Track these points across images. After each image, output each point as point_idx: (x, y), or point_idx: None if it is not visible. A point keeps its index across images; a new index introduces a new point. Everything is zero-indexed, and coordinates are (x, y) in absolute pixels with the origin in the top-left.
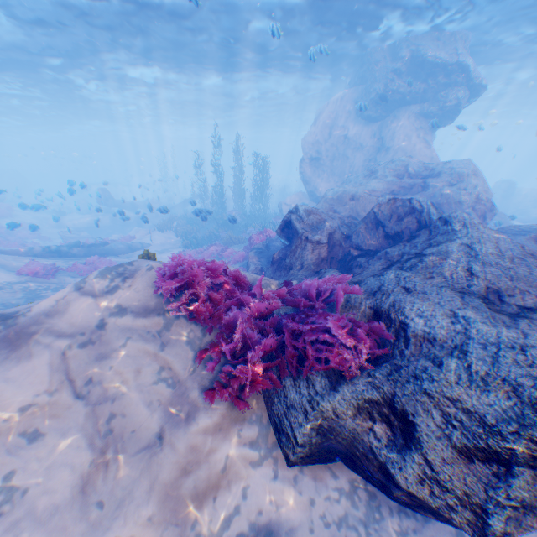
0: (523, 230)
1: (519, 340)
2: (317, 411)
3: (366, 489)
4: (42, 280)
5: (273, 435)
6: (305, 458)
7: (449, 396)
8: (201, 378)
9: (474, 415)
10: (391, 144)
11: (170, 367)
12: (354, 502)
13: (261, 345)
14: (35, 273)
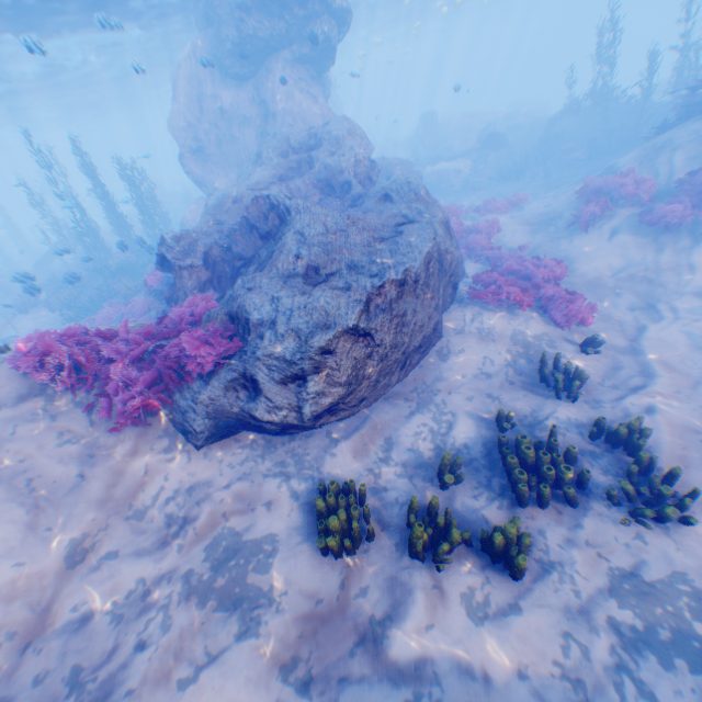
0: (378, 192)
1: (303, 299)
2: (200, 404)
3: (265, 439)
4: None
5: (182, 437)
6: (211, 439)
7: (266, 353)
8: (105, 426)
9: (280, 357)
10: (276, 109)
11: (70, 430)
12: (255, 448)
13: (141, 379)
14: None
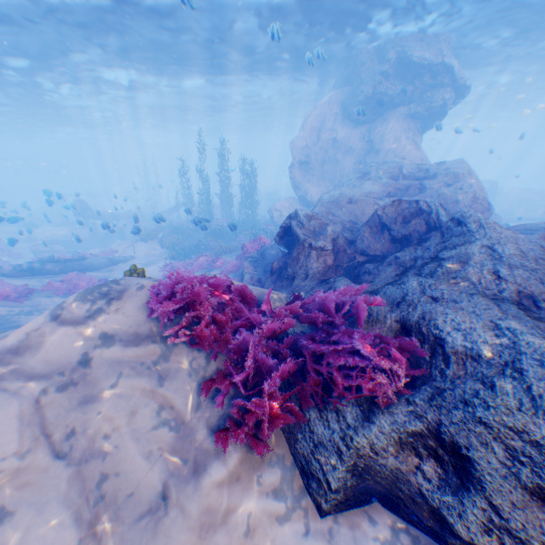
0: (530, 228)
1: None
2: (352, 449)
3: (409, 534)
4: (12, 302)
5: (299, 480)
6: (339, 505)
7: (511, 426)
8: (210, 416)
9: (544, 448)
10: (381, 146)
11: (172, 405)
12: None
13: (279, 372)
14: (4, 295)
